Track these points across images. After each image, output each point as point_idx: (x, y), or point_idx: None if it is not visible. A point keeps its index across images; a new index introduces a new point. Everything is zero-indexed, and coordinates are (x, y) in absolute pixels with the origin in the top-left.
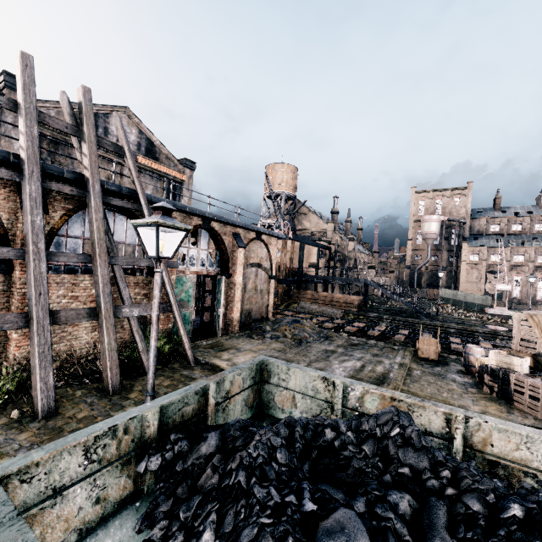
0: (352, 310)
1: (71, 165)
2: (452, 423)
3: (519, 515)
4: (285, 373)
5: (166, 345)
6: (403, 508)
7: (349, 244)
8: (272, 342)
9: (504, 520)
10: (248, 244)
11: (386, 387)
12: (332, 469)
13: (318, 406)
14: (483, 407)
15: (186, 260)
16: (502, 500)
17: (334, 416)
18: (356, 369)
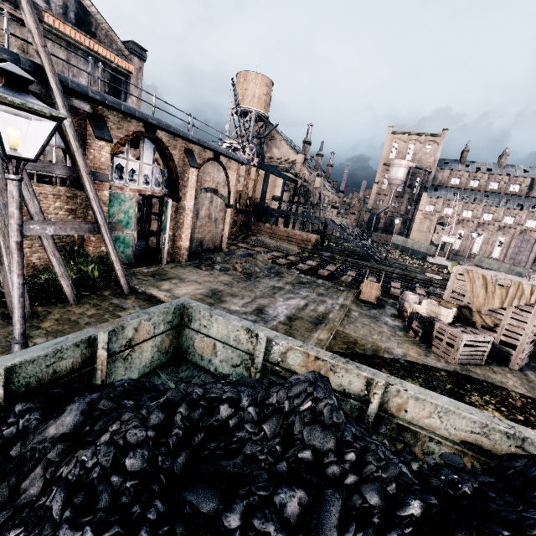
0: (308, 248)
1: None
2: (372, 387)
3: (417, 513)
4: (207, 319)
5: (95, 270)
6: (290, 509)
7: (316, 180)
8: (220, 274)
9: (400, 519)
10: (203, 164)
11: (323, 327)
12: (218, 456)
13: (239, 357)
14: (405, 350)
15: (125, 174)
16: (403, 494)
17: (253, 369)
18: (298, 308)
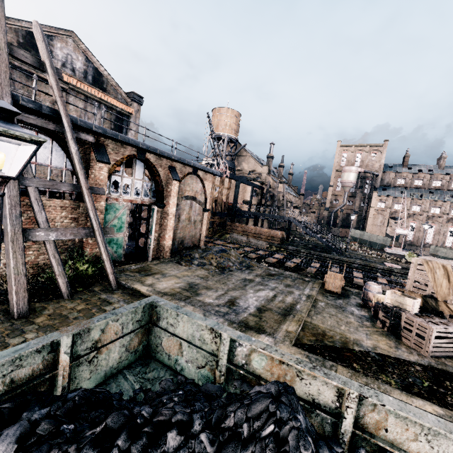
0: (275, 243)
1: (12, 85)
2: (344, 399)
3: None
4: (174, 317)
5: (89, 268)
6: None
7: (279, 186)
8: (197, 269)
9: None
10: (184, 178)
11: (291, 319)
12: None
13: (204, 358)
14: (374, 342)
15: (120, 188)
16: None
17: (217, 371)
18: (267, 299)
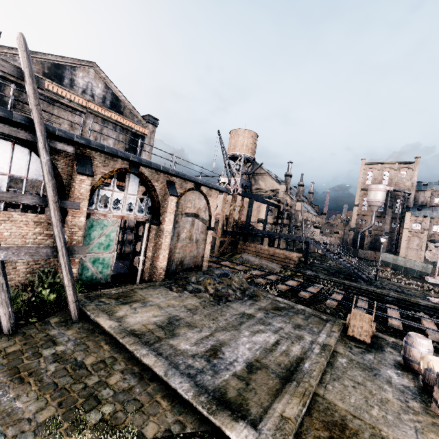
0: (291, 266)
1: None
2: None
3: None
4: None
5: (51, 294)
6: None
7: (298, 204)
8: (189, 297)
9: None
10: (184, 193)
11: (293, 390)
12: None
13: None
14: None
15: (109, 203)
16: None
17: None
18: (266, 348)
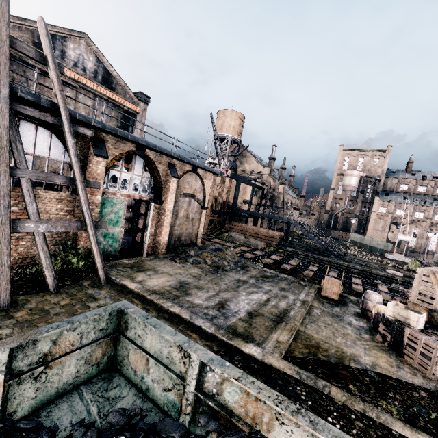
0: (273, 243)
1: (25, 82)
2: None
3: None
4: (142, 328)
5: (80, 262)
6: None
7: (280, 187)
8: (191, 267)
9: None
10: (183, 175)
11: (283, 327)
12: None
13: (171, 380)
14: (374, 358)
15: (118, 183)
16: None
17: (184, 399)
18: (260, 303)
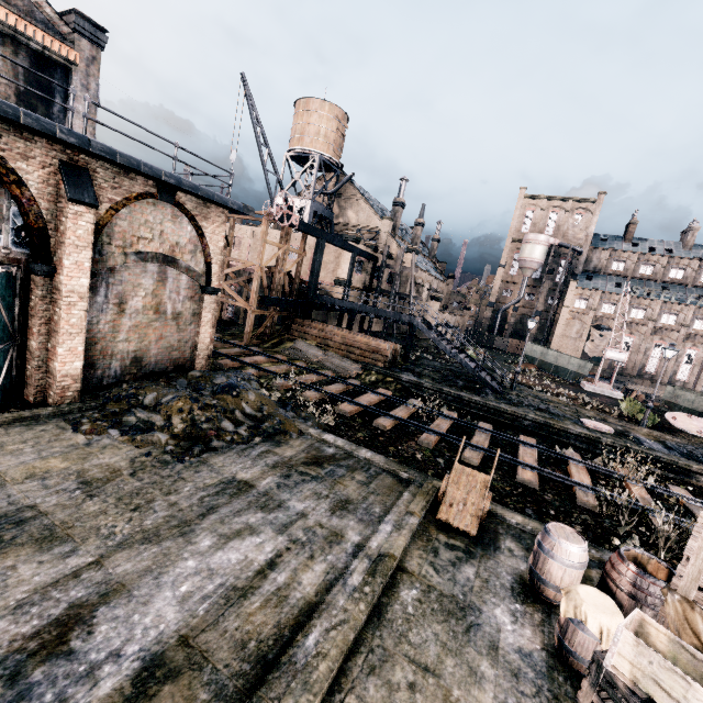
0: (378, 365)
1: None
2: None
3: None
4: None
5: None
6: None
7: (409, 257)
8: (113, 444)
9: None
10: (126, 204)
11: None
12: None
13: None
14: None
15: None
16: None
17: None
18: (233, 587)
